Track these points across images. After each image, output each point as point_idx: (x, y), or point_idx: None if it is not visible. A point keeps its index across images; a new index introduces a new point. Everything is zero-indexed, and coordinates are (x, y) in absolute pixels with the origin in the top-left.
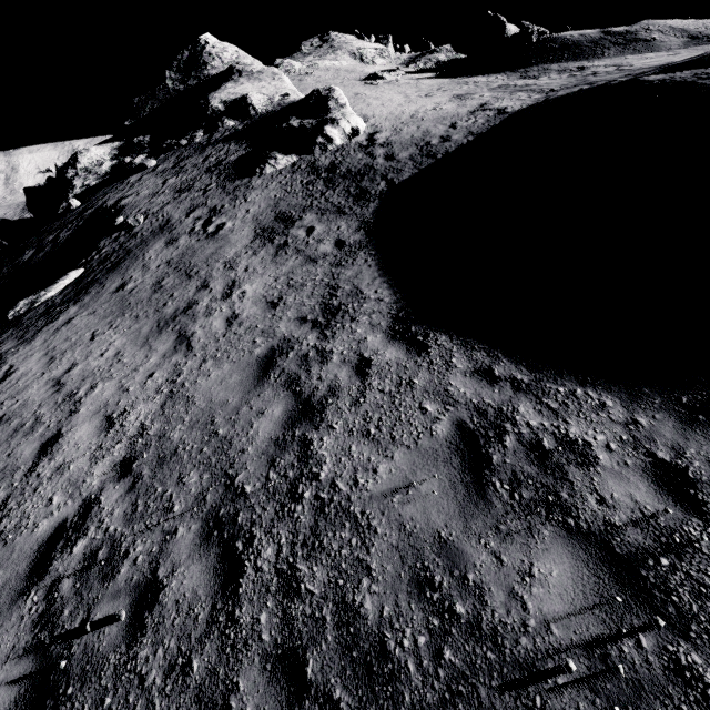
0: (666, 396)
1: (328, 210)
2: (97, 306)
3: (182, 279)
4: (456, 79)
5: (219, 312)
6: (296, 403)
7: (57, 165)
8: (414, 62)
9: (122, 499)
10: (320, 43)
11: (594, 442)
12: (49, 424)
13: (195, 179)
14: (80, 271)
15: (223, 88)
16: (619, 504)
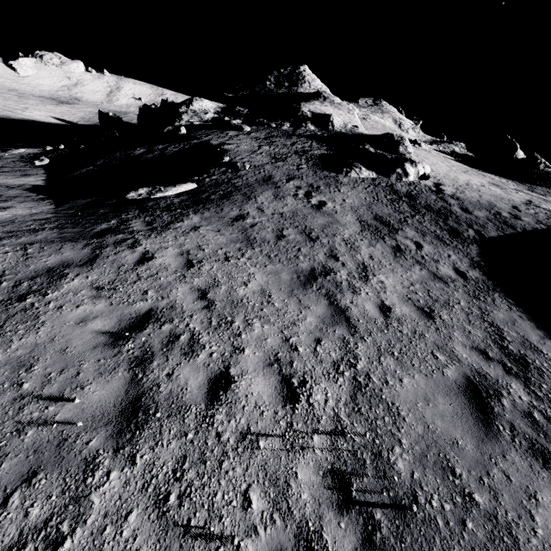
0: None
1: (427, 233)
2: (220, 226)
3: (304, 237)
4: (474, 169)
5: (365, 293)
6: None
7: (168, 100)
8: (436, 144)
9: None
10: (372, 104)
11: None
12: (210, 351)
13: (287, 155)
14: (194, 185)
15: (312, 102)
16: None
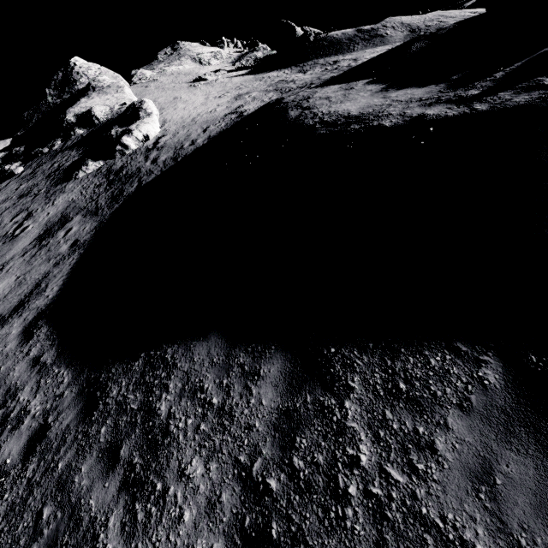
0: (89, 374)
1: (91, 211)
2: None
3: None
4: (258, 75)
5: None
6: None
7: None
8: (239, 60)
9: None
10: (171, 52)
11: (33, 411)
12: None
13: (37, 184)
14: None
15: (78, 103)
16: (2, 456)
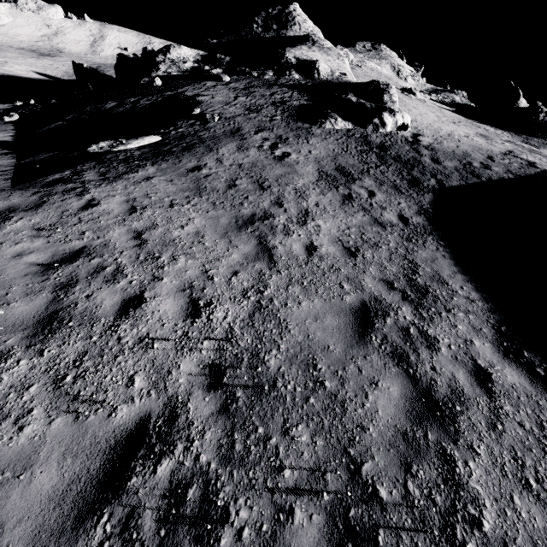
0: None
1: (386, 182)
2: (174, 176)
3: (255, 186)
4: (470, 120)
5: (297, 235)
6: (415, 390)
7: (147, 48)
8: (435, 93)
9: (214, 420)
10: (370, 48)
11: None
12: (131, 279)
13: (263, 106)
14: (158, 138)
15: (299, 47)
16: None
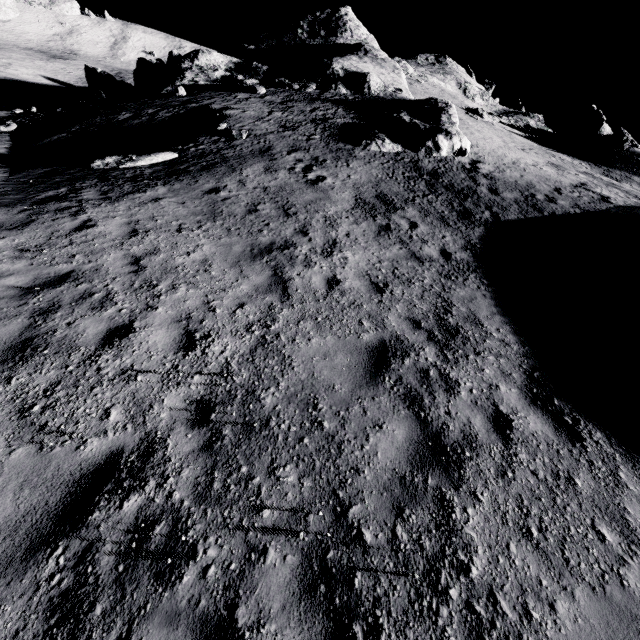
0: None
1: (432, 213)
2: (187, 198)
3: (279, 212)
4: (544, 147)
5: (319, 267)
6: (423, 434)
7: (173, 52)
8: (507, 115)
9: (194, 457)
10: (434, 61)
11: None
12: (121, 308)
13: (301, 123)
14: (174, 155)
15: (348, 57)
16: None
